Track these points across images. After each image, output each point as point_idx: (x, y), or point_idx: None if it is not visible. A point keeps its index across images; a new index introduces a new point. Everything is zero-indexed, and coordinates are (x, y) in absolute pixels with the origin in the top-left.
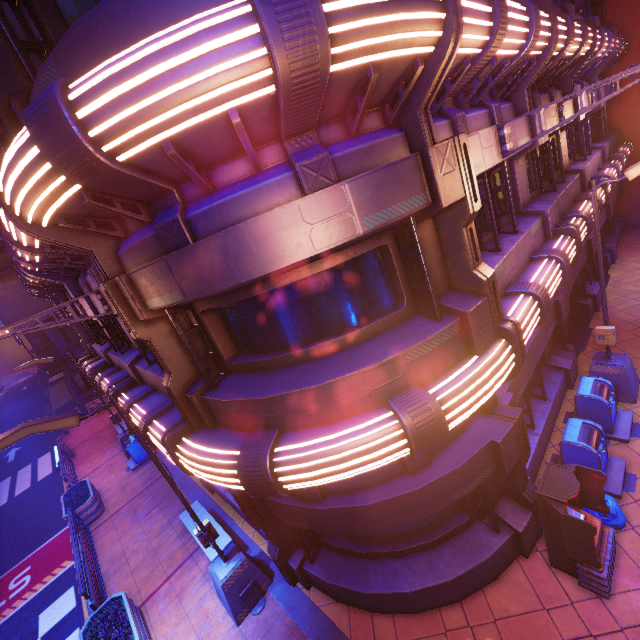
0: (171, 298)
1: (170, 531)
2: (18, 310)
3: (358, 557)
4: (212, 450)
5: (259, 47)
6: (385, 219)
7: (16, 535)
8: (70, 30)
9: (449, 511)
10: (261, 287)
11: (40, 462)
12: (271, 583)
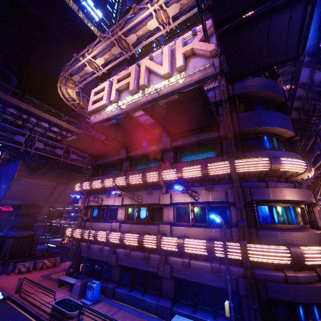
0: (266, 197)
1: None
2: (15, 193)
3: None
4: (270, 245)
5: (305, 166)
6: (312, 200)
7: None
8: (269, 150)
9: None
10: (282, 204)
11: None
12: None
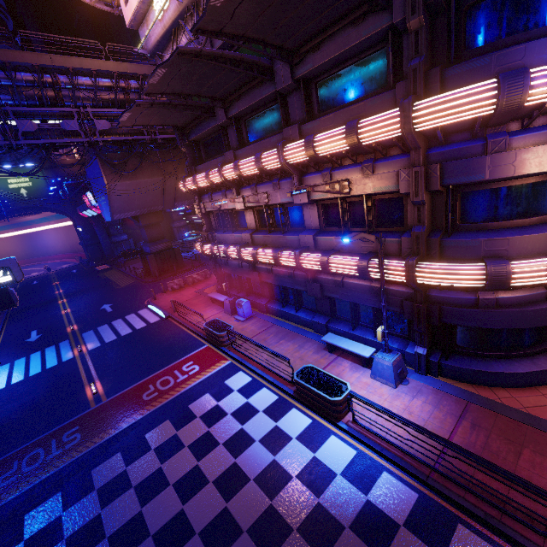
0: (474, 178)
1: (305, 350)
2: (122, 204)
3: (481, 357)
4: (456, 264)
5: None
6: None
7: (162, 347)
8: (515, 47)
9: (542, 339)
10: (516, 182)
11: (142, 313)
12: (407, 374)
